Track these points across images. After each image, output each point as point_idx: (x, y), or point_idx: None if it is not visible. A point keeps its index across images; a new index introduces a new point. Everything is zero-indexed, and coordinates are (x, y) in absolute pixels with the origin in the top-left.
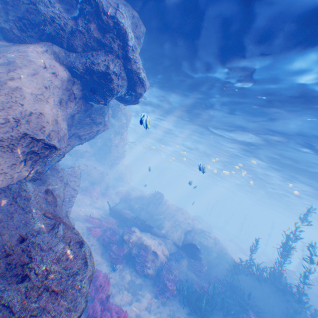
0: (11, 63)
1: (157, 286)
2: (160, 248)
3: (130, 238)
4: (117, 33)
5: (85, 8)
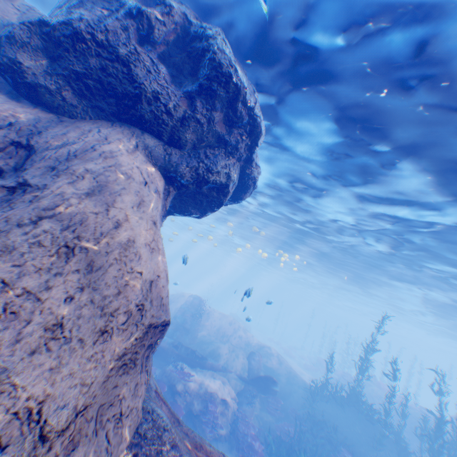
0: (103, 186)
1: (240, 452)
2: (227, 390)
3: (188, 387)
4: (251, 130)
5: (216, 90)
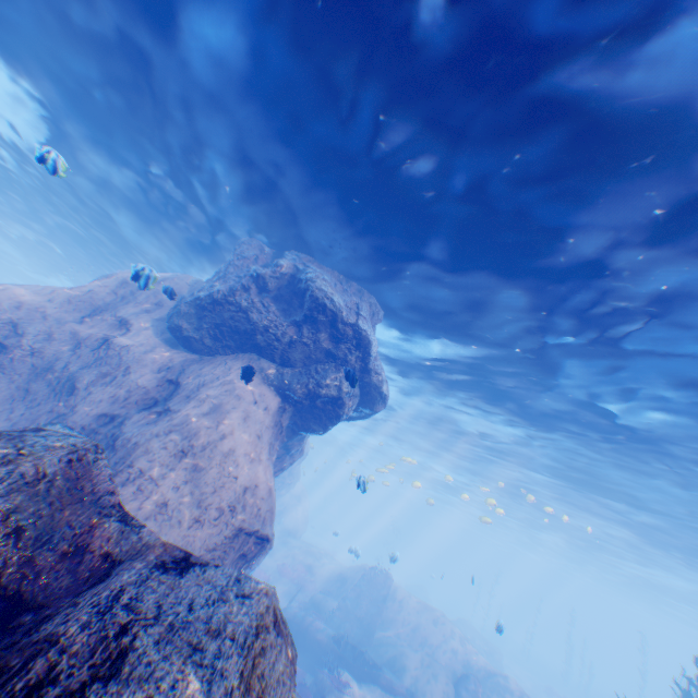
0: (217, 406)
1: None
2: None
3: None
4: (357, 343)
5: (317, 317)
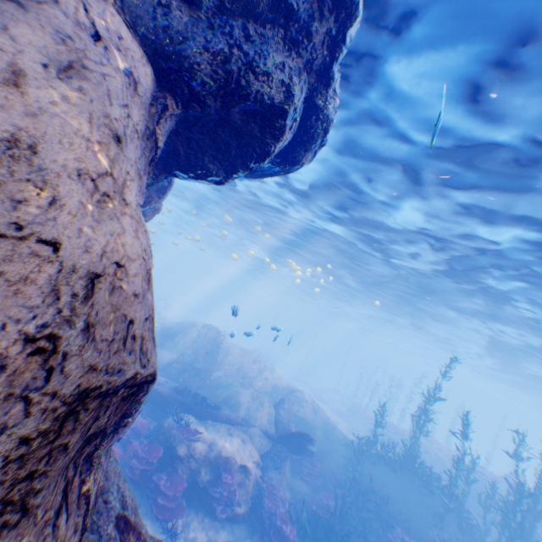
0: None
1: (264, 538)
2: (249, 452)
3: (194, 451)
4: None
5: None
